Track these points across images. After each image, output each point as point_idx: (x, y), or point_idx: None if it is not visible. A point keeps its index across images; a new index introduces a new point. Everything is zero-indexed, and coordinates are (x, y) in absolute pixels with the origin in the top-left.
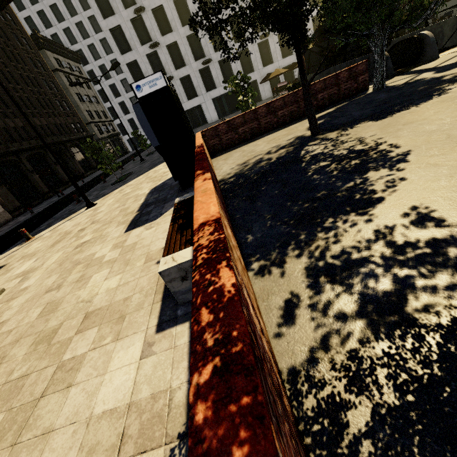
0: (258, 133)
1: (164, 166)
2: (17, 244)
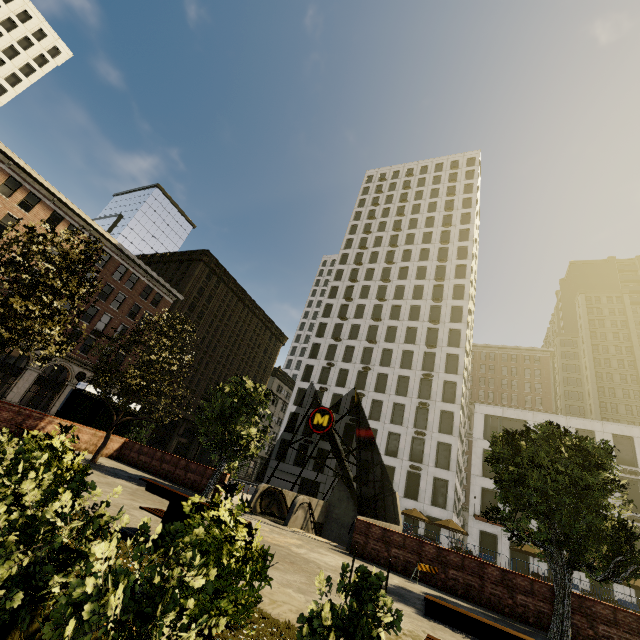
0: (146, 468)
1: None
2: None
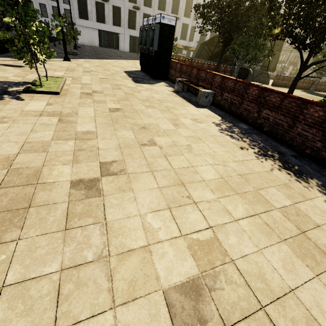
0: None
1: (114, 62)
2: (4, 56)
